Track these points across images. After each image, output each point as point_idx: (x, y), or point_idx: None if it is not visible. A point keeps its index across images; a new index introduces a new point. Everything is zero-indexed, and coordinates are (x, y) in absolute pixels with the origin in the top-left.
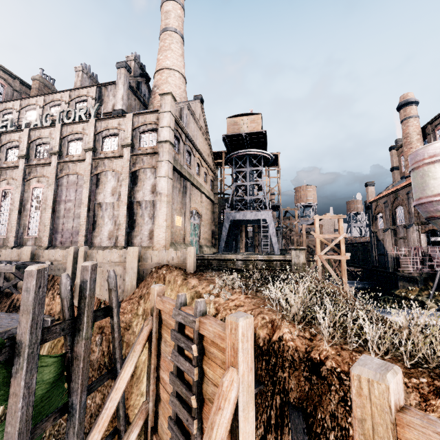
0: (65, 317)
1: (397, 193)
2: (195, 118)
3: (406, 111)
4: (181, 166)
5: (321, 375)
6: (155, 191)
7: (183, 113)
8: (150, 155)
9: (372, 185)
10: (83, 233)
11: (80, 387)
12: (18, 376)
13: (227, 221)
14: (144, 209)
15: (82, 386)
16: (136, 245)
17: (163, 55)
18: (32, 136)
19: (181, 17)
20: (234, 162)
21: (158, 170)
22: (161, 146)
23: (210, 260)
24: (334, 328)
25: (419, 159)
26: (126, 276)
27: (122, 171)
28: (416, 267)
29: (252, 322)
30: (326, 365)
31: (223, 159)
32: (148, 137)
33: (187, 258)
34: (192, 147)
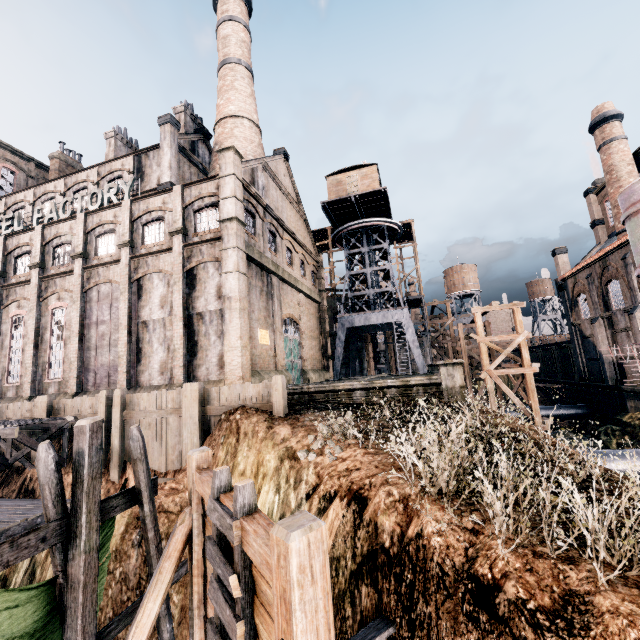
0: (49, 517)
1: (605, 260)
2: (277, 182)
3: (604, 131)
4: (260, 253)
5: (498, 616)
6: (222, 295)
7: (258, 176)
8: (211, 242)
9: (564, 253)
10: (124, 368)
11: (79, 638)
12: None
13: (342, 330)
14: (209, 324)
15: (84, 636)
16: (201, 379)
17: (225, 98)
18: (47, 235)
19: (246, 42)
20: (345, 241)
21: (223, 263)
22: (225, 226)
23: (313, 393)
24: (516, 511)
25: (637, 199)
26: (183, 429)
27: (172, 271)
28: None
29: (323, 536)
30: (505, 593)
31: (330, 239)
32: (206, 217)
33: (272, 395)
34: (276, 225)
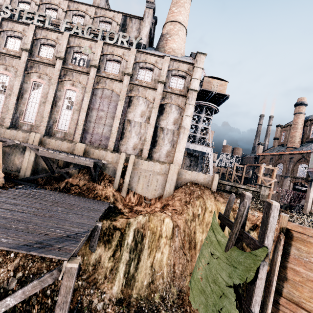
0: (239, 227)
1: (282, 156)
2: None
3: (300, 108)
4: None
5: None
6: (176, 123)
7: None
8: (177, 95)
9: (262, 145)
10: (113, 140)
11: None
12: (264, 268)
13: None
14: (165, 134)
15: None
16: (155, 158)
17: (178, 10)
18: (71, 42)
19: None
20: None
21: (186, 110)
22: (192, 92)
23: None
24: None
25: None
26: (167, 183)
27: (152, 100)
28: (286, 201)
29: None
30: None
31: None
32: (176, 81)
33: (213, 181)
34: None
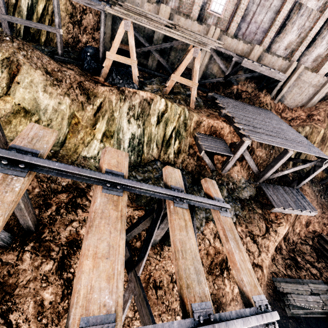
0: None
1: None
2: None
3: None
4: None
5: None
6: None
7: None
8: None
9: None
10: (272, 35)
11: None
12: None
13: None
14: None
15: None
16: (300, 63)
17: None
18: None
19: None
20: None
21: None
22: None
23: None
24: None
25: None
26: (316, 96)
27: None
28: None
29: None
30: None
31: None
32: None
33: None
34: None
